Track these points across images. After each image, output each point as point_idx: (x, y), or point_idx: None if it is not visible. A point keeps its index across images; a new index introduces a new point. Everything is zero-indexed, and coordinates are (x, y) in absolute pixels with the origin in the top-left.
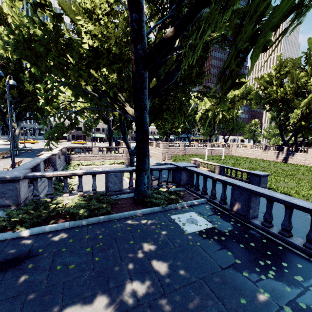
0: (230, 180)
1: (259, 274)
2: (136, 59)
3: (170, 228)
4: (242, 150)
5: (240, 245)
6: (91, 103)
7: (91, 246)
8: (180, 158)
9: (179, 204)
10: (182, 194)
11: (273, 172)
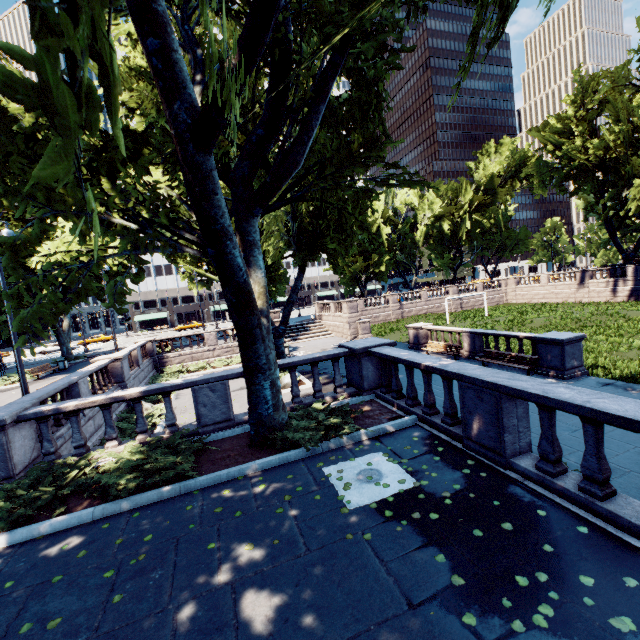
0: (456, 366)
1: (507, 618)
2: (178, 133)
3: (312, 501)
4: (530, 290)
5: (474, 531)
6: (124, 246)
7: (119, 564)
8: (392, 328)
9: (349, 435)
10: (355, 412)
11: (604, 328)
